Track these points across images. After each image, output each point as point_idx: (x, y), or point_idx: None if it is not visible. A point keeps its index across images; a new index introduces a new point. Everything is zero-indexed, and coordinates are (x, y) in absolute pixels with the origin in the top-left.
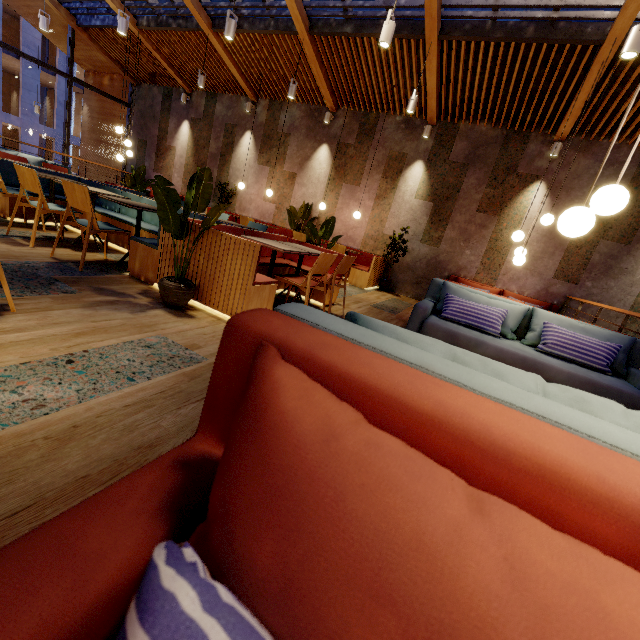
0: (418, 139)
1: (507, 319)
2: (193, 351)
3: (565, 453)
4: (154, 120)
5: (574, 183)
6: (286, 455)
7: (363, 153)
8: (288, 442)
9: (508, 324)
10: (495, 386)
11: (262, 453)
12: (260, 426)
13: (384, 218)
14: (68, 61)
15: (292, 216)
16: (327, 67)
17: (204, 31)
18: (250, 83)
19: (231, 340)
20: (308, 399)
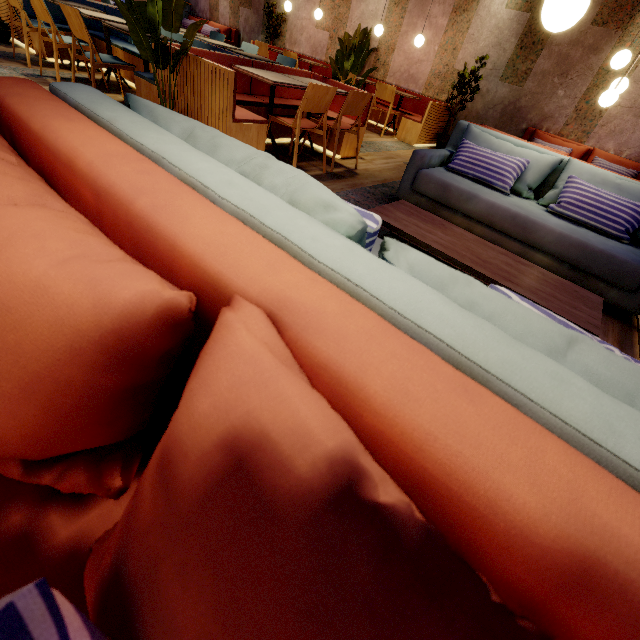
0: None
1: (527, 172)
2: None
3: (89, 152)
4: None
5: None
6: None
7: None
8: None
9: (526, 179)
10: (150, 136)
11: None
12: None
13: (458, 44)
14: None
15: (344, 48)
16: None
17: None
18: None
19: None
20: None
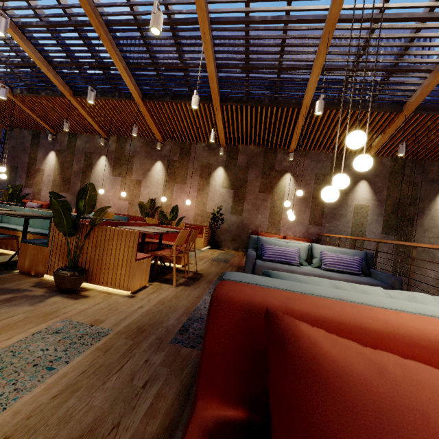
0: (217, 155)
1: (300, 253)
2: (98, 326)
3: None
4: (24, 152)
5: (305, 172)
6: (363, 395)
7: (185, 165)
8: (357, 383)
9: (301, 256)
10: (383, 301)
11: (341, 400)
12: (323, 377)
13: (205, 202)
14: None
15: (142, 208)
16: (155, 118)
17: (67, 97)
18: (102, 127)
19: (220, 311)
20: (338, 344)
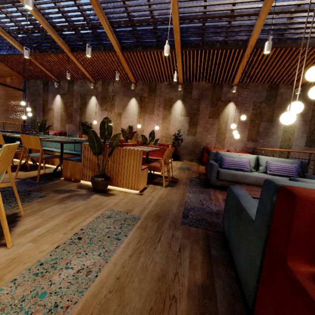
0: (176, 91)
1: (250, 163)
2: (131, 213)
3: None
4: (39, 96)
5: (245, 101)
6: None
7: (152, 100)
8: None
9: (251, 165)
10: None
11: None
12: None
13: (168, 127)
14: None
15: (124, 133)
16: (130, 65)
17: (67, 53)
18: (91, 74)
19: (303, 206)
20: None
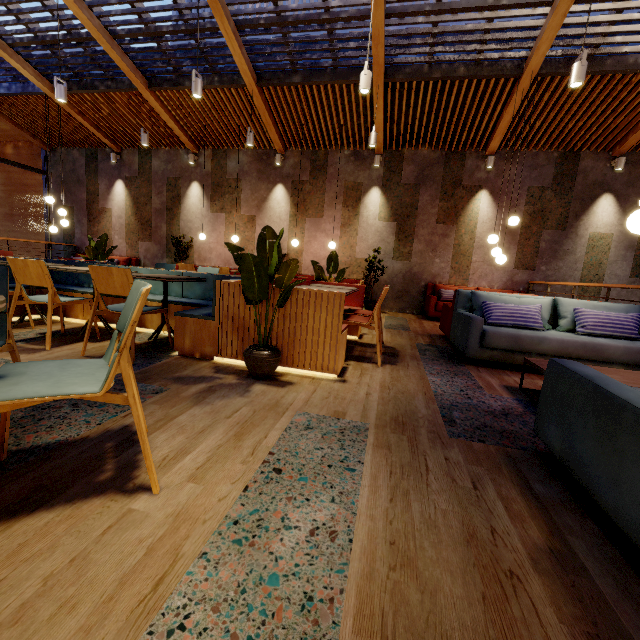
0: (369, 168)
1: (541, 313)
2: (346, 419)
3: None
4: (79, 184)
5: (510, 187)
6: None
7: (320, 187)
8: None
9: (544, 317)
10: None
11: None
12: None
13: (353, 243)
14: None
15: None
16: (275, 114)
17: (140, 91)
18: (190, 136)
19: None
20: None
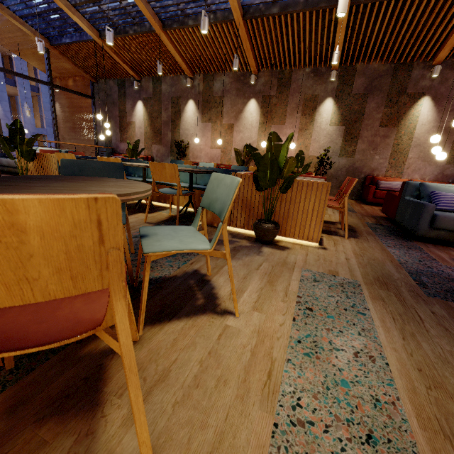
0: (325, 82)
1: None
2: (340, 276)
3: None
4: (114, 105)
5: (452, 93)
6: None
7: (284, 100)
8: None
9: None
10: None
11: None
12: None
13: (308, 144)
14: (47, 73)
15: (239, 155)
16: (254, 42)
17: (156, 32)
18: (188, 64)
19: None
20: None
